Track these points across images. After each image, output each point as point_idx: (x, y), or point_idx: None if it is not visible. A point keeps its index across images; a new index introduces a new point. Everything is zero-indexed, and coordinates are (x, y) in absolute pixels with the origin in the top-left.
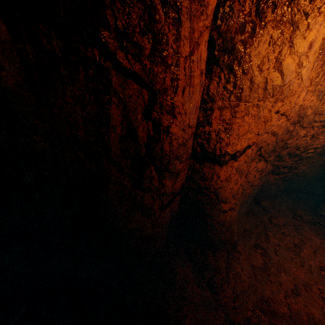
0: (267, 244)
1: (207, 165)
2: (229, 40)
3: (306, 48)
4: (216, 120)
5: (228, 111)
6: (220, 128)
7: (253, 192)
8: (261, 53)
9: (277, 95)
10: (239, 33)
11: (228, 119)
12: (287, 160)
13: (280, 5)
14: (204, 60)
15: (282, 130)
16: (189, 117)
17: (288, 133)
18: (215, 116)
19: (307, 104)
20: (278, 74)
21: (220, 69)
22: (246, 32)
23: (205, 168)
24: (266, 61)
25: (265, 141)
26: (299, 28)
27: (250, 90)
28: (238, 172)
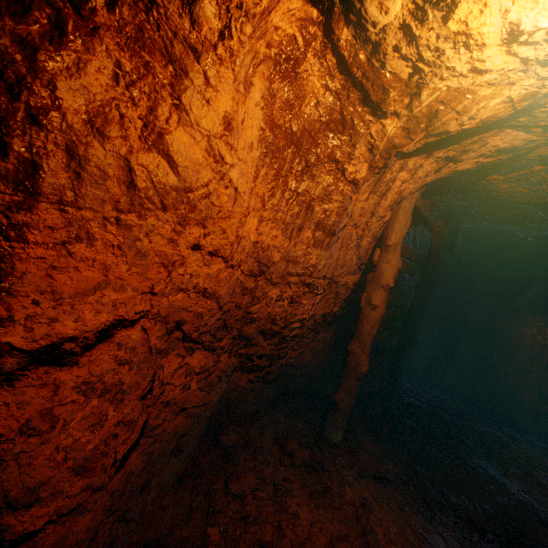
0: None
1: None
2: None
3: (219, 125)
4: None
5: None
6: None
7: (194, 422)
8: (95, 91)
9: (178, 208)
10: (10, 14)
11: None
12: (262, 343)
13: (127, 2)
14: None
15: (225, 286)
16: None
17: (246, 292)
18: None
19: (270, 243)
20: (161, 159)
21: None
22: (32, 22)
23: None
24: (117, 117)
25: (188, 309)
26: (191, 77)
27: (74, 175)
28: (100, 394)
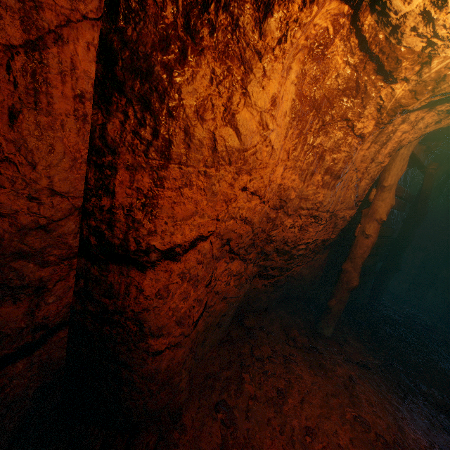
0: (237, 397)
1: (115, 269)
2: (143, 58)
3: (268, 103)
4: (124, 188)
5: (147, 175)
6: (134, 203)
7: (230, 308)
8: (200, 91)
9: (237, 163)
10: (160, 50)
11: (148, 189)
12: (275, 258)
13: (221, 29)
14: (90, 76)
15: (258, 216)
16: (48, 174)
17: (269, 221)
18: (120, 179)
19: (289, 185)
20: (232, 131)
21: (127, 101)
22: (170, 52)
23: (112, 275)
24: (210, 106)
25: (235, 231)
26: (254, 72)
27: (186, 146)
28: (188, 280)
